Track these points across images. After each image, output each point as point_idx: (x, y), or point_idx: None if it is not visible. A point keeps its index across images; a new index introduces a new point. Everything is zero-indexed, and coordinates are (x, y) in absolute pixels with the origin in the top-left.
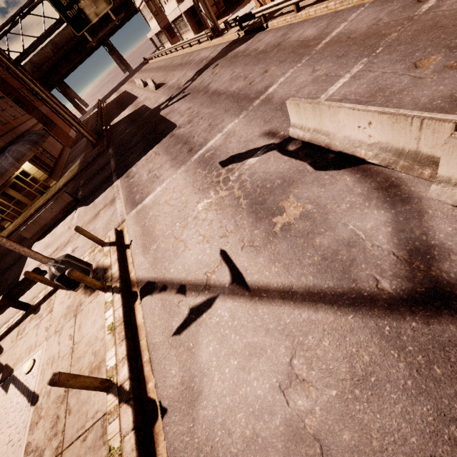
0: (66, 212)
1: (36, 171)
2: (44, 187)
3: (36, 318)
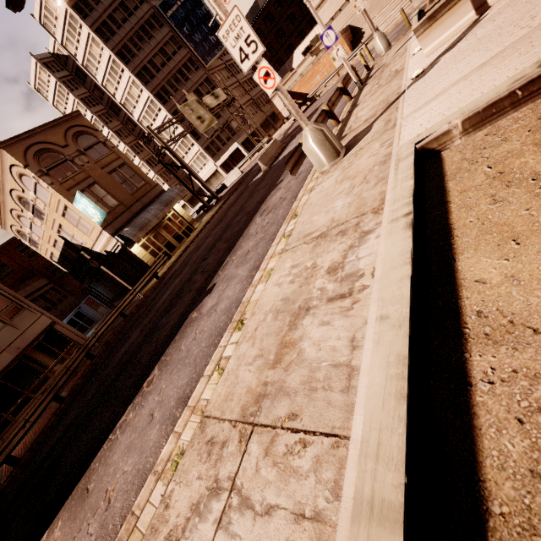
0: (281, 150)
1: (184, 213)
2: (189, 230)
3: (380, 63)
